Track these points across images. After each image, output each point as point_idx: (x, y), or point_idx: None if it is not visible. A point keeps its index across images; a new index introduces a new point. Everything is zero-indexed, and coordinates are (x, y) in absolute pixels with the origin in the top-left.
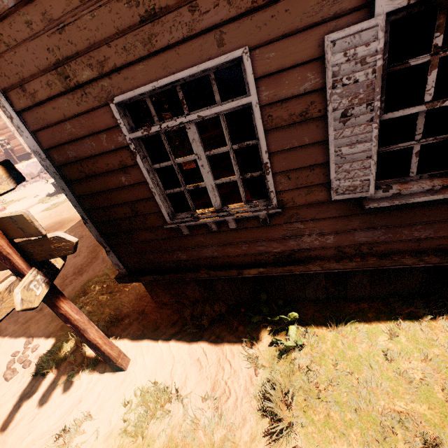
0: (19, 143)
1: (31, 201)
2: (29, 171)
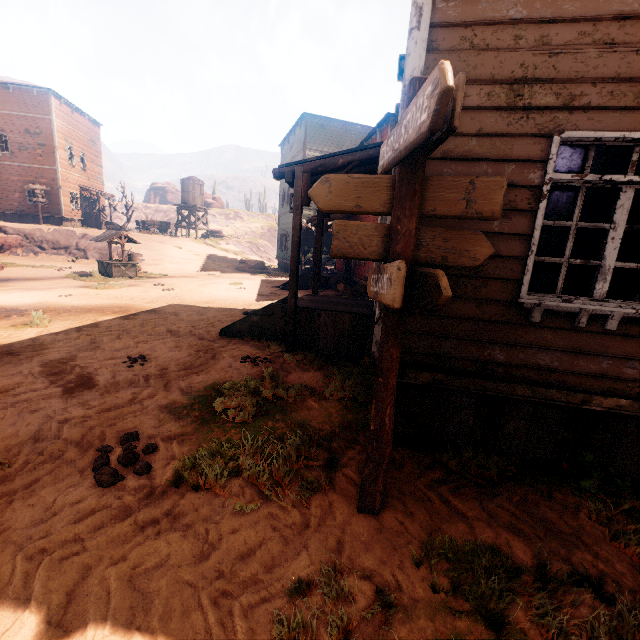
0: (58, 201)
1: (50, 272)
2: (54, 238)
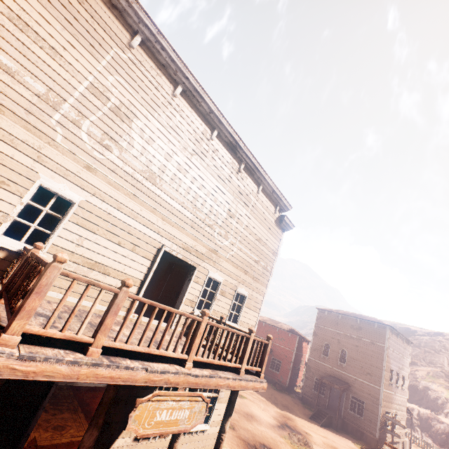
0: None
1: None
2: None
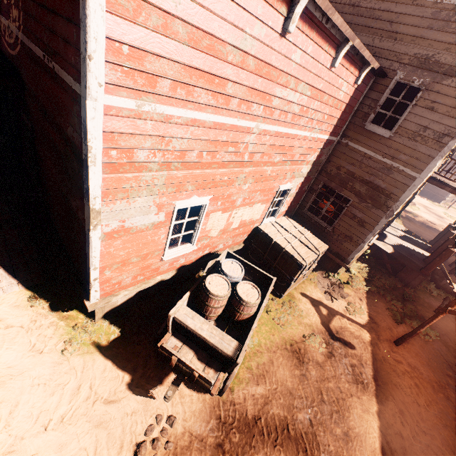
0: None
1: None
2: None
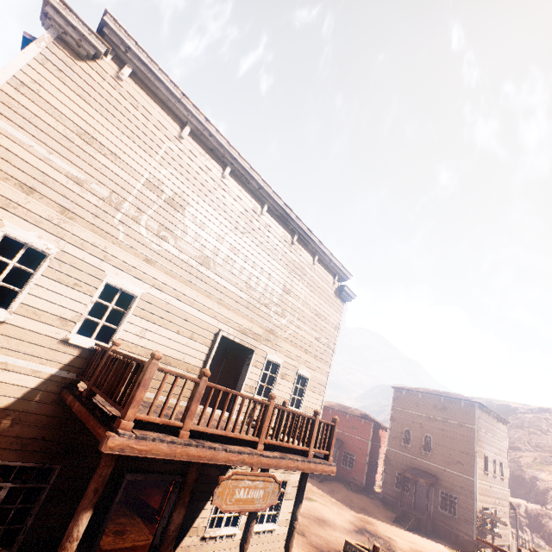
0: None
1: None
2: None
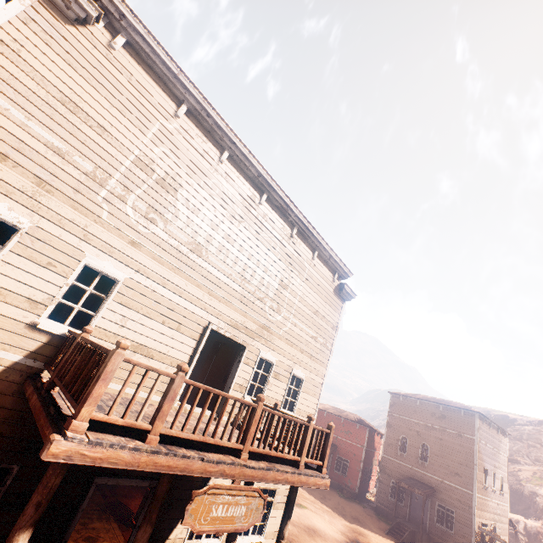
0: None
1: None
2: None
